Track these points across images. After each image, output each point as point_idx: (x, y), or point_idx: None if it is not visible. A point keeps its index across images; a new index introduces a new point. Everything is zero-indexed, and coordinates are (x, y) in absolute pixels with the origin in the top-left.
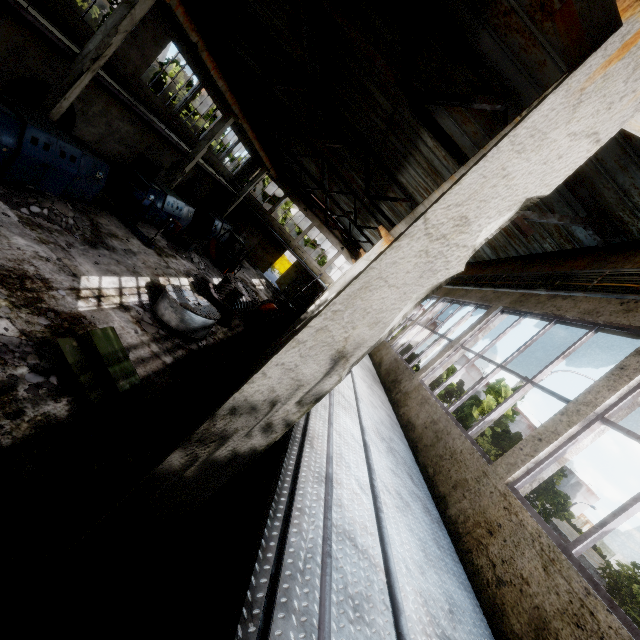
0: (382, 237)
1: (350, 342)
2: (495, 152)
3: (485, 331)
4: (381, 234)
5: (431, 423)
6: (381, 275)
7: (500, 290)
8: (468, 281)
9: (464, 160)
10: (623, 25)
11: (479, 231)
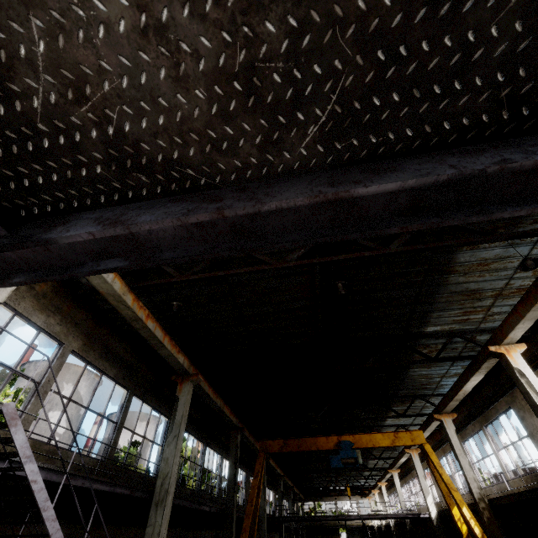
0: (381, 485)
1: (404, 505)
2: (396, 485)
3: (416, 485)
4: (380, 484)
5: (426, 510)
6: (400, 498)
7: (409, 474)
8: (404, 475)
9: (385, 470)
10: (392, 473)
11: (400, 490)
